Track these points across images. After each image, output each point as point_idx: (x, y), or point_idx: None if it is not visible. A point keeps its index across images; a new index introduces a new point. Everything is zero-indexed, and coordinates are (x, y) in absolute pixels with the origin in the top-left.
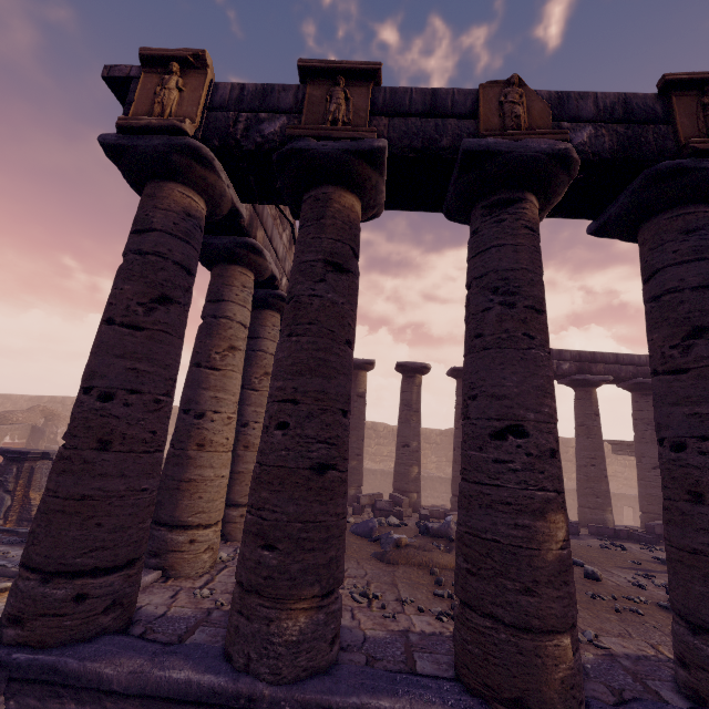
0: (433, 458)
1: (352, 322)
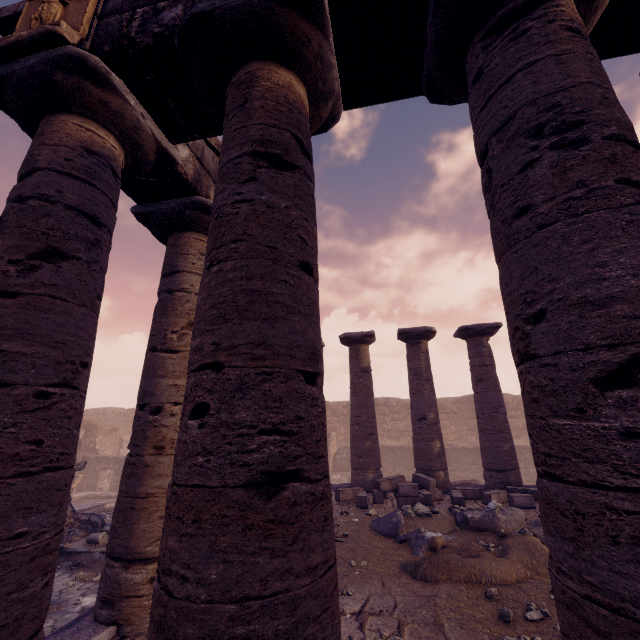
0: (453, 427)
1: (308, 238)
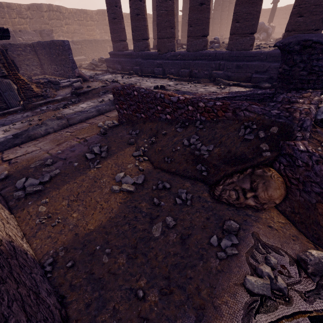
0: (98, 31)
1: None
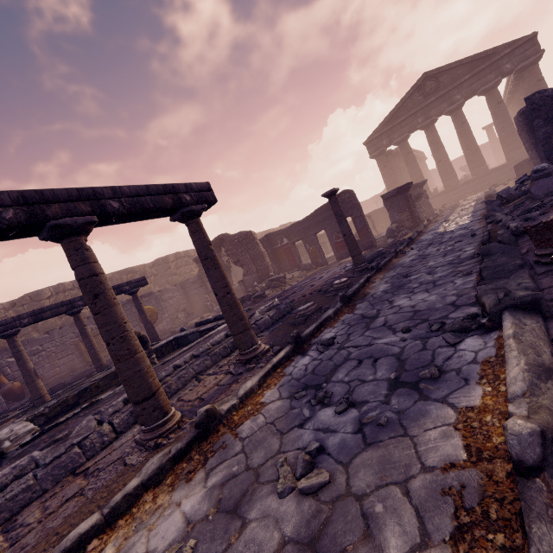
0: None
1: None
